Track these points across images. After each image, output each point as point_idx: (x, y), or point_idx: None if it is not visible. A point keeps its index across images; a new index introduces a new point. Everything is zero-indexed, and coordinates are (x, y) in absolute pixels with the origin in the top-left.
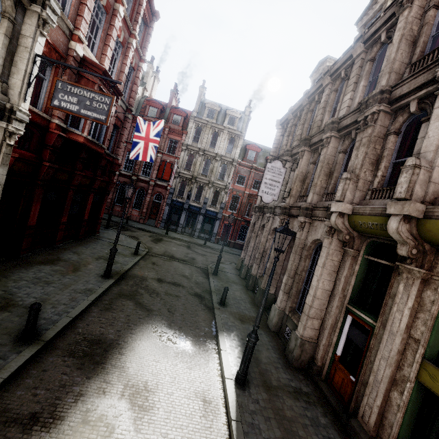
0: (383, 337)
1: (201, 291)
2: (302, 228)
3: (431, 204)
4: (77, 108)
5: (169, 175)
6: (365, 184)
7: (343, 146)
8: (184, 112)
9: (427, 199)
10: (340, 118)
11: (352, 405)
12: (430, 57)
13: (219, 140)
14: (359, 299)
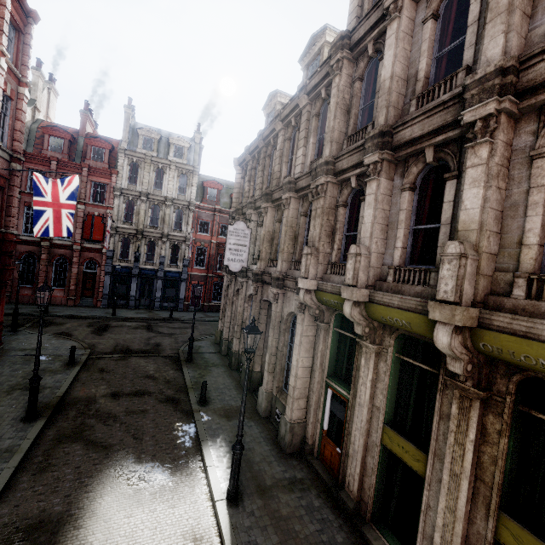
0: (355, 410)
1: (174, 392)
2: (276, 299)
3: (373, 287)
4: None
5: (102, 233)
6: (325, 256)
7: (303, 208)
8: (108, 142)
9: (370, 283)
10: (296, 178)
11: (341, 476)
12: (360, 135)
13: (167, 179)
14: (336, 370)
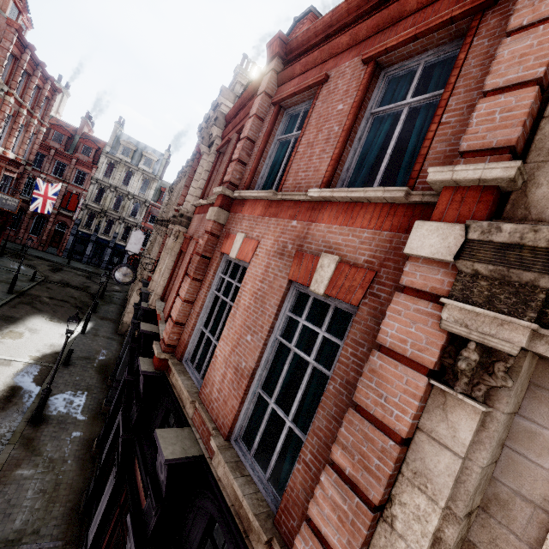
0: None
1: (83, 306)
2: None
3: None
4: None
5: (76, 206)
6: None
7: None
8: (96, 144)
9: None
10: None
11: None
12: None
13: (133, 180)
14: None
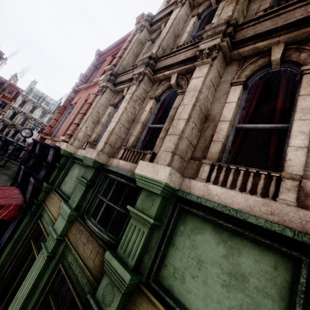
0: None
1: None
2: None
3: None
4: None
5: None
6: None
7: None
8: (17, 90)
9: None
10: None
11: None
12: None
13: (36, 111)
14: None
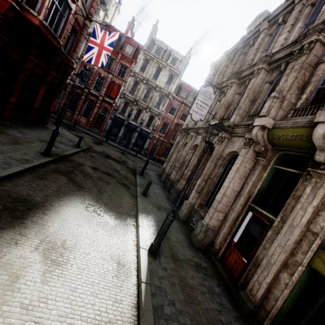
0: (282, 229)
1: (128, 183)
2: (221, 142)
3: None
4: None
5: (116, 95)
6: (288, 105)
7: (270, 77)
8: (137, 43)
9: None
10: (274, 52)
11: (242, 280)
12: None
13: (161, 75)
14: (260, 200)
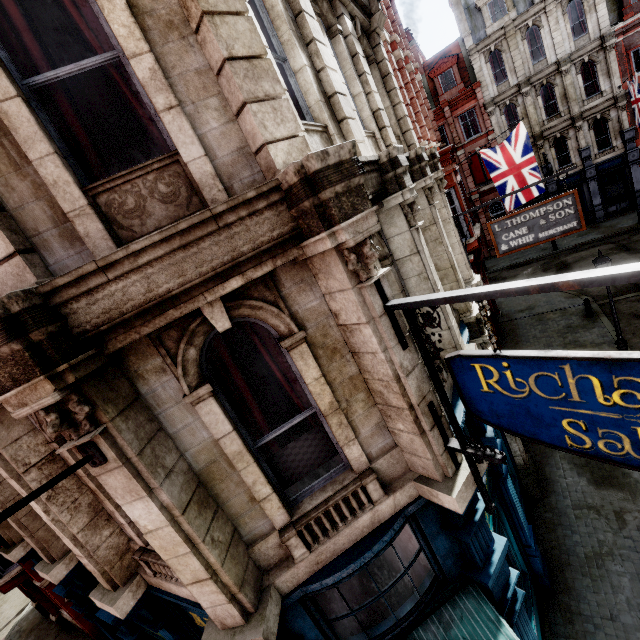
0: None
1: None
2: None
3: None
4: (532, 236)
5: None
6: None
7: None
8: (451, 56)
9: None
10: None
11: None
12: None
13: (546, 35)
14: None
